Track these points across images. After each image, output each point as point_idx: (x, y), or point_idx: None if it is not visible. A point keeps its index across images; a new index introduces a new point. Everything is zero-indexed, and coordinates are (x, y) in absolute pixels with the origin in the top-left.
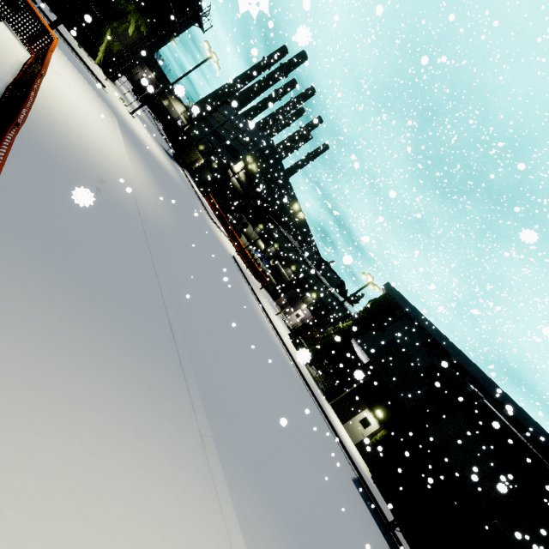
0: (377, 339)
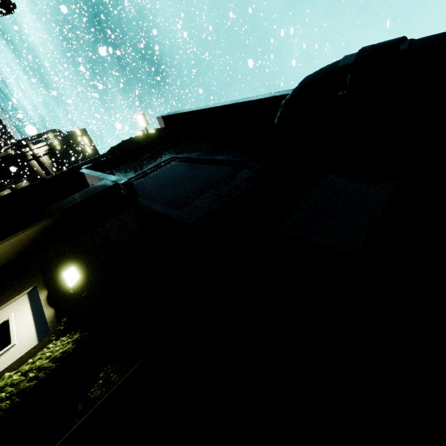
0: (141, 166)
